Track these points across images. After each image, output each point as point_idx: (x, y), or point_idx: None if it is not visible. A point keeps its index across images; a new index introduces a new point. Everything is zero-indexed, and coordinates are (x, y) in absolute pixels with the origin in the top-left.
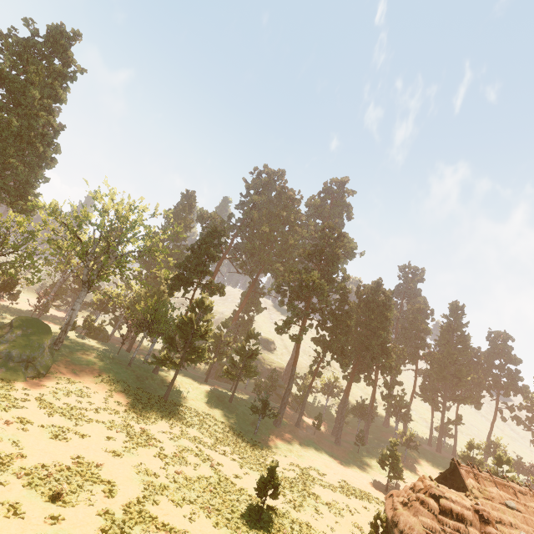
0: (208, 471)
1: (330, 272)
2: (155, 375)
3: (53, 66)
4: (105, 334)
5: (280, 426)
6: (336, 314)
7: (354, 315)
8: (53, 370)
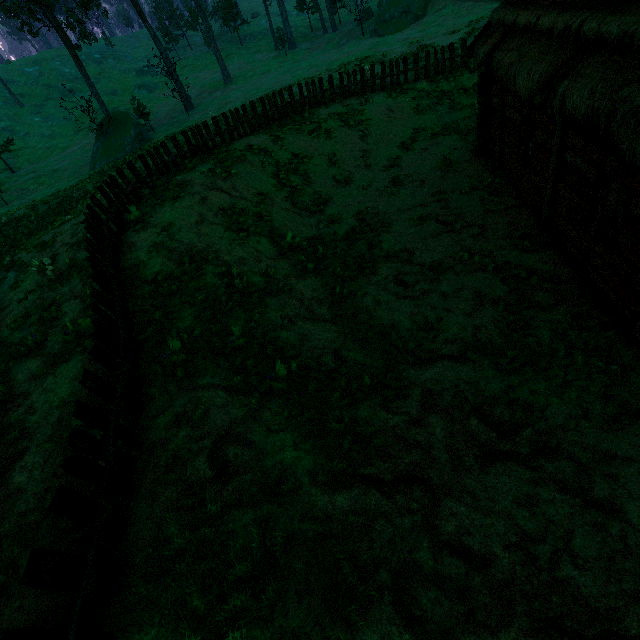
0: None
1: None
2: None
3: None
4: None
5: None
6: None
7: None
8: (431, 8)
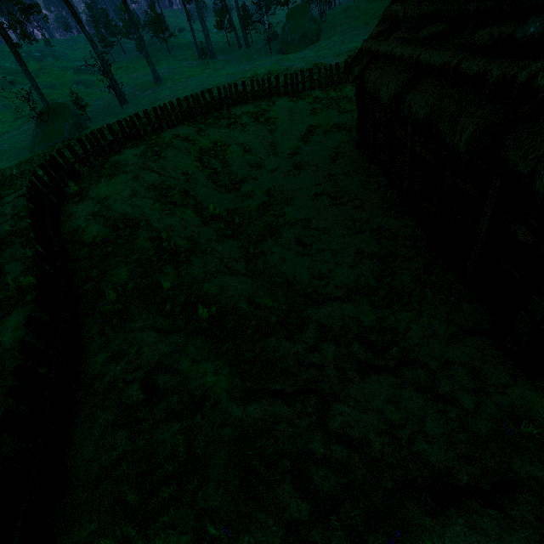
0: None
1: None
2: None
3: None
4: None
5: None
6: None
7: None
8: (323, 35)
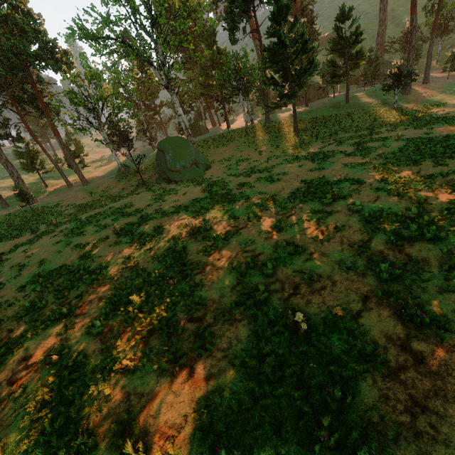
0: (398, 143)
1: None
2: (270, 124)
3: None
4: (203, 127)
5: (410, 92)
6: None
7: None
8: (209, 160)
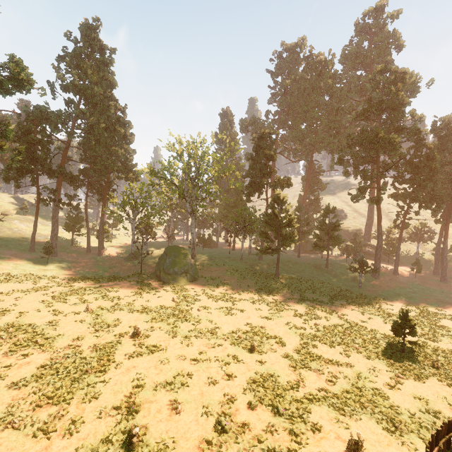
0: (337, 320)
1: (396, 121)
2: (261, 261)
3: (97, 60)
4: (214, 242)
5: (379, 277)
6: (413, 162)
7: (437, 157)
8: (200, 274)
